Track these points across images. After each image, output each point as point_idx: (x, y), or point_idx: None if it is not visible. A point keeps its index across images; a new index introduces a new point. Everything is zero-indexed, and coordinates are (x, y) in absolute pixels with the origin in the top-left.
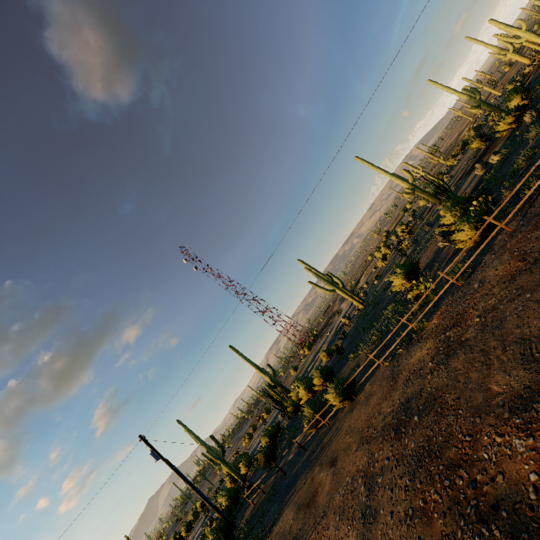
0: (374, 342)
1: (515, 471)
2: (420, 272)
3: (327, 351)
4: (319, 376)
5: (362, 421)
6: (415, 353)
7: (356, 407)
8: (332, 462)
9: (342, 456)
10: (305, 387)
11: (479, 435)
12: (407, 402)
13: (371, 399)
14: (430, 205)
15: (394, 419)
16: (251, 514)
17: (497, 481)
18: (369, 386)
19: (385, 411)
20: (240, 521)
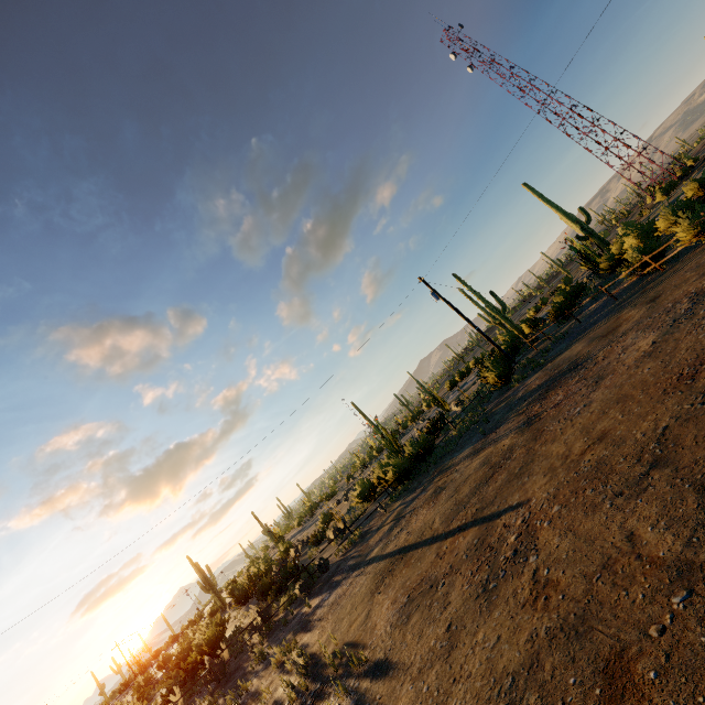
0: None
1: None
2: None
3: (702, 180)
4: (668, 215)
5: None
6: None
7: None
8: (652, 300)
9: (670, 291)
10: (638, 235)
11: None
12: None
13: None
14: None
15: None
16: (533, 356)
17: None
18: None
19: None
20: (520, 359)
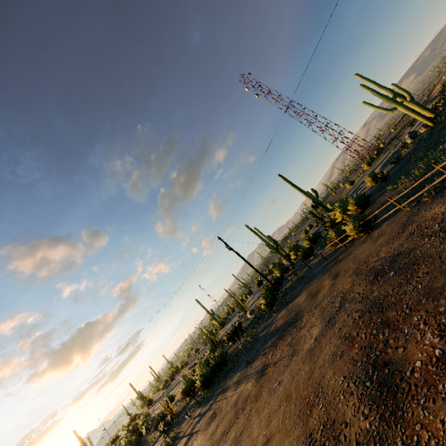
0: (415, 177)
1: (412, 353)
2: None
3: (373, 176)
4: (353, 204)
5: (364, 255)
6: (434, 208)
7: (368, 240)
8: (335, 276)
9: (342, 275)
10: (341, 210)
11: (414, 314)
12: (396, 256)
13: (379, 239)
14: None
15: (380, 266)
16: (289, 285)
17: (398, 351)
18: (385, 226)
19: (380, 255)
20: (282, 288)
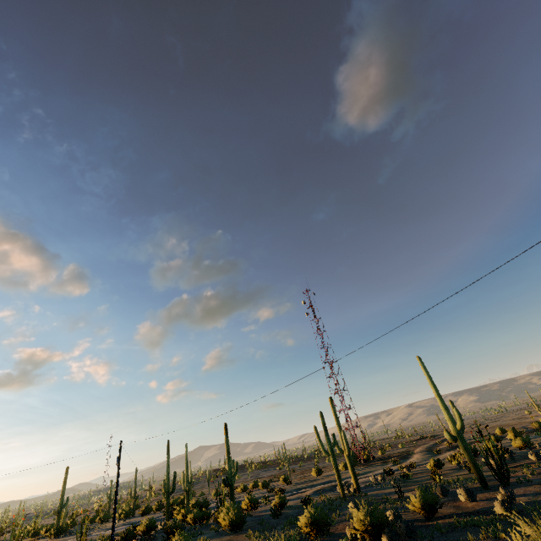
0: None
1: None
2: (327, 533)
3: (282, 500)
4: (228, 518)
5: None
6: None
7: None
8: None
9: None
10: (226, 513)
11: None
12: None
13: None
14: (533, 459)
15: None
16: None
17: None
18: None
19: None
20: None
